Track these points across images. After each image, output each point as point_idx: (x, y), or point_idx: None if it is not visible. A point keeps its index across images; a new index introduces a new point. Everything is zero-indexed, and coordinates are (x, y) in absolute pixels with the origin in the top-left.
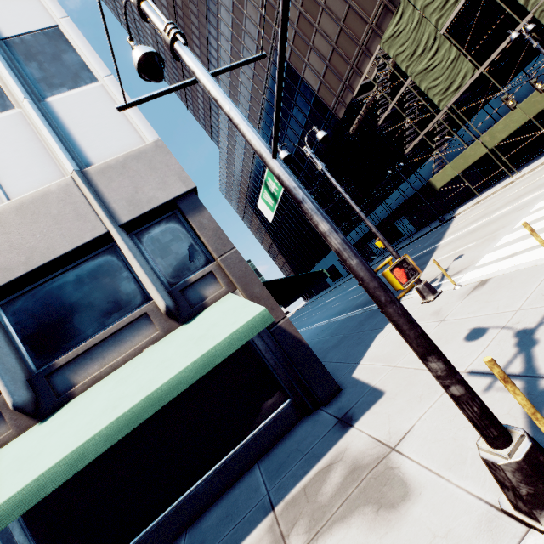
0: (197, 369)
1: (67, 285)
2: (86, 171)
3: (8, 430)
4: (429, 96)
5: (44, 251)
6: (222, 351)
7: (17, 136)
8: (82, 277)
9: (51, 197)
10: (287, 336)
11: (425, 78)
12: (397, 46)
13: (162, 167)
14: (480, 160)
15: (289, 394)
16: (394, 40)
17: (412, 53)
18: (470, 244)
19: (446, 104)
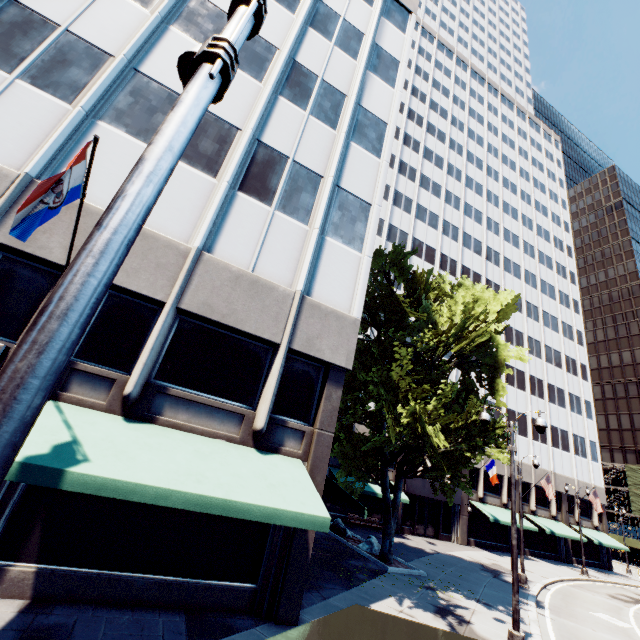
0: (621, 548)
1: (581, 502)
2: (594, 485)
3: (573, 522)
4: (631, 503)
5: (586, 496)
6: (624, 549)
7: (586, 466)
8: (583, 503)
9: (589, 486)
10: (609, 551)
11: (634, 496)
12: (632, 474)
13: (603, 495)
14: (629, 547)
15: (601, 562)
16: (633, 471)
17: (636, 484)
18: (633, 573)
19: (636, 514)
